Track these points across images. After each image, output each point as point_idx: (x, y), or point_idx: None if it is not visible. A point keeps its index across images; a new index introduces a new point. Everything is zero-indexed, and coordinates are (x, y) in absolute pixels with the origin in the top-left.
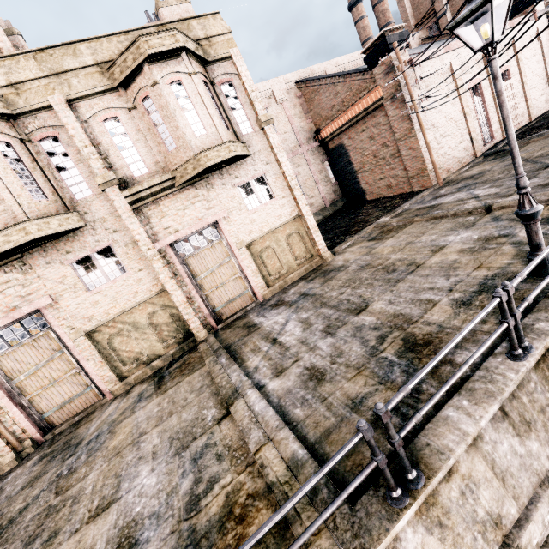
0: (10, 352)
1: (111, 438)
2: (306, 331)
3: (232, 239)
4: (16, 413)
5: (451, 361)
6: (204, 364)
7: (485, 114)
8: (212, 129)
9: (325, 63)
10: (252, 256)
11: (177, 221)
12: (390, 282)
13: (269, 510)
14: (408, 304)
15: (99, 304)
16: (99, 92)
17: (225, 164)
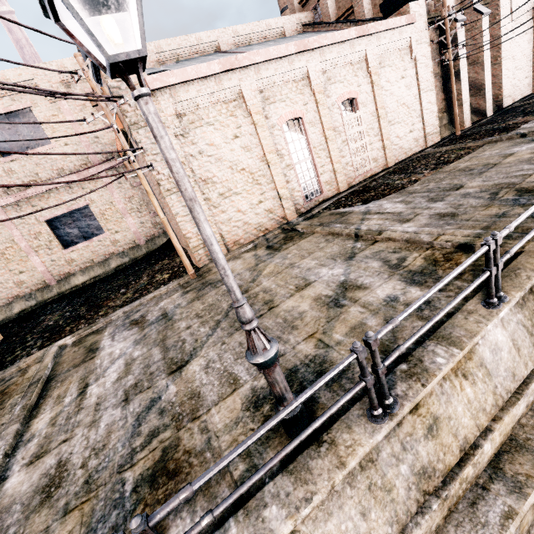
0: None
1: None
2: None
3: None
4: None
5: None
6: None
7: (312, 159)
8: None
9: None
10: None
11: None
12: None
13: None
14: None
15: None
16: None
17: None
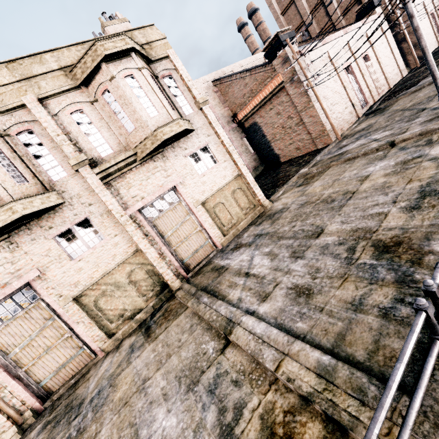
0: (4, 327)
1: (114, 391)
2: (275, 260)
3: (189, 200)
4: (14, 385)
5: (431, 251)
6: (186, 307)
7: (358, 86)
8: (163, 110)
9: (232, 65)
10: (207, 211)
11: (142, 190)
12: (334, 209)
13: (316, 422)
14: (361, 220)
15: (83, 270)
16: (65, 90)
17: (176, 138)
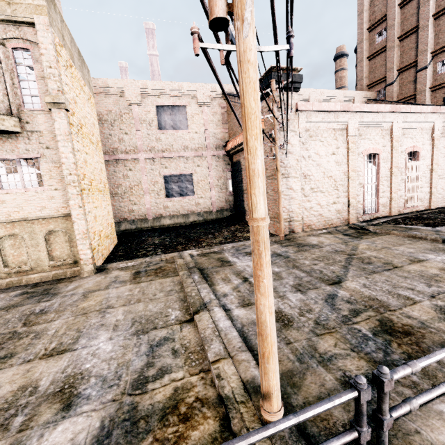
0: None
1: None
2: None
3: None
4: None
5: None
6: None
7: (377, 185)
8: None
9: None
10: None
11: None
12: None
13: None
14: None
15: None
16: None
17: None
